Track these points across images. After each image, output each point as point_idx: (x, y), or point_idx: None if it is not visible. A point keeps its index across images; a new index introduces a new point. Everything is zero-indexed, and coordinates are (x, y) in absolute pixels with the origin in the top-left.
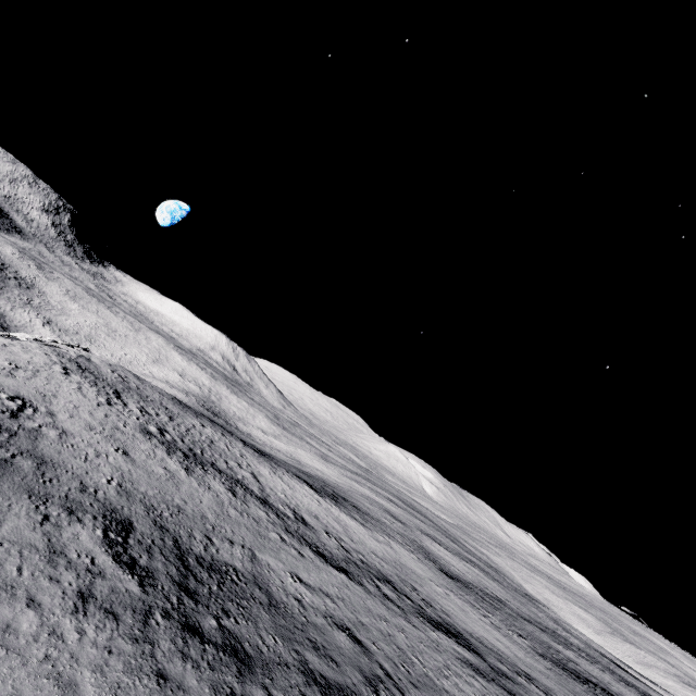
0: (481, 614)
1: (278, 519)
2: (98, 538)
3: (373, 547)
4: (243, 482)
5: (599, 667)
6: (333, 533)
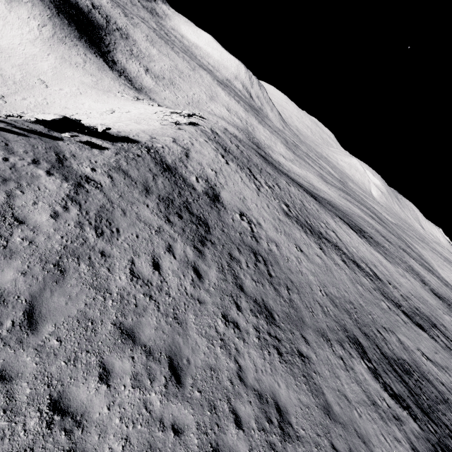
0: None
1: (371, 282)
2: (368, 372)
3: (405, 285)
4: (338, 246)
5: None
6: (390, 281)
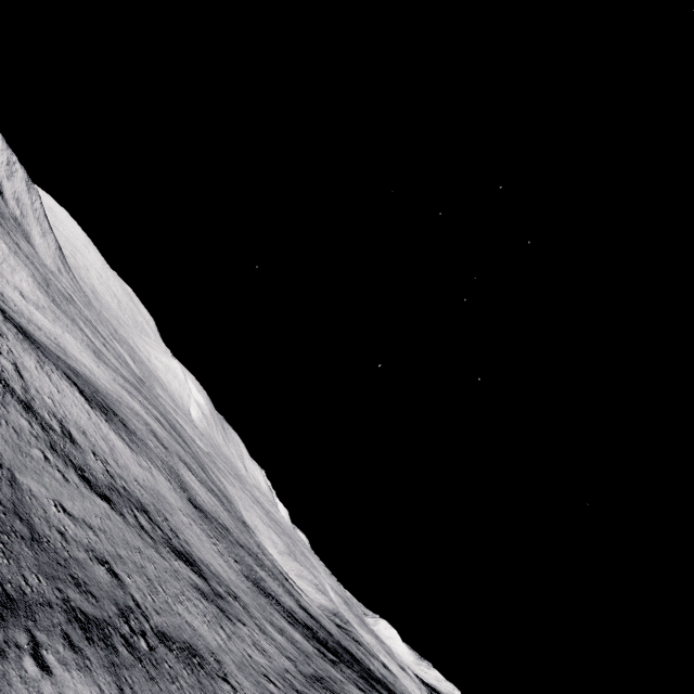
0: (212, 543)
1: (43, 432)
2: None
3: (136, 473)
4: (2, 375)
5: (278, 583)
6: (100, 454)
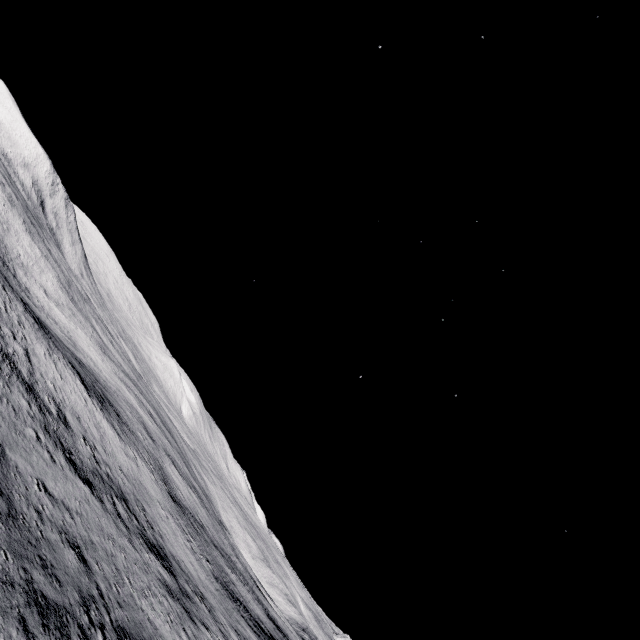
0: (186, 539)
1: (40, 413)
2: None
3: (122, 462)
4: (12, 358)
5: (248, 588)
6: (90, 440)
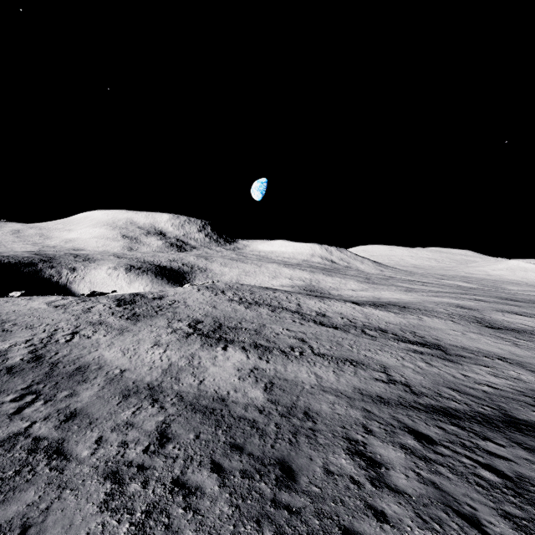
0: (503, 341)
1: (300, 316)
2: (186, 324)
3: (391, 320)
4: (285, 307)
5: None
6: (349, 318)
